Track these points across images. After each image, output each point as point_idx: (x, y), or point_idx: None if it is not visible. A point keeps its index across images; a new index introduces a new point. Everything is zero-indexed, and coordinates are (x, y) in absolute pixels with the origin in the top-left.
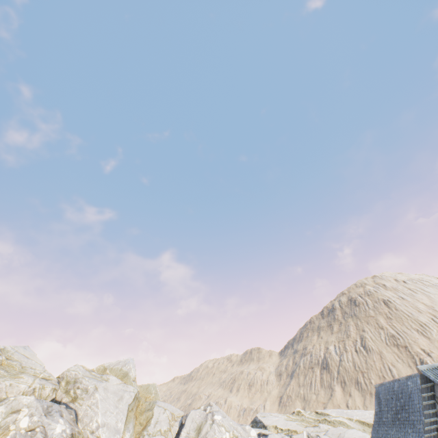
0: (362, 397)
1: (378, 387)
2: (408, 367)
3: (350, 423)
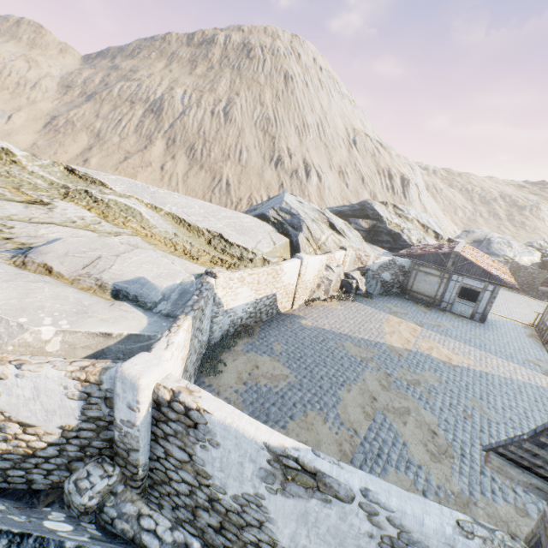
0: (188, 167)
1: None
2: (262, 159)
3: (152, 218)
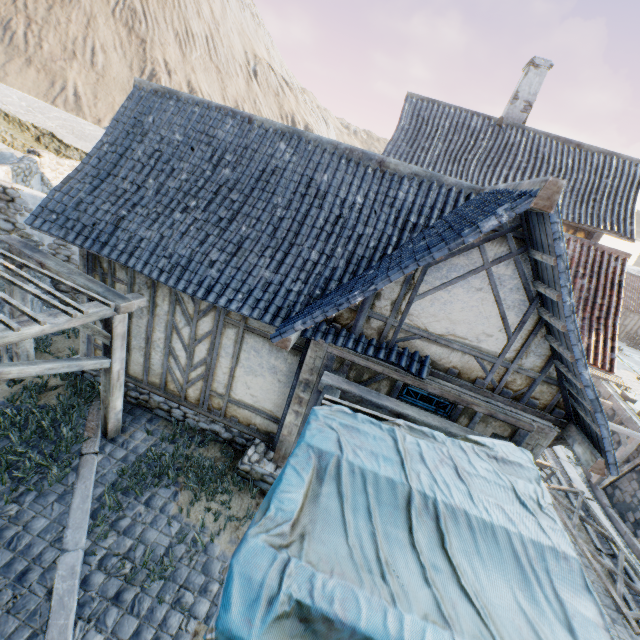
0: (5, 57)
1: (151, 92)
2: (129, 70)
3: None
